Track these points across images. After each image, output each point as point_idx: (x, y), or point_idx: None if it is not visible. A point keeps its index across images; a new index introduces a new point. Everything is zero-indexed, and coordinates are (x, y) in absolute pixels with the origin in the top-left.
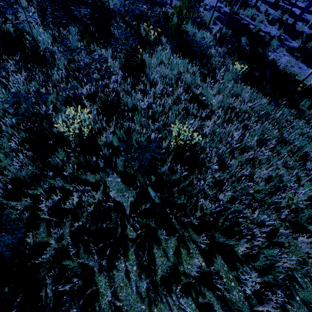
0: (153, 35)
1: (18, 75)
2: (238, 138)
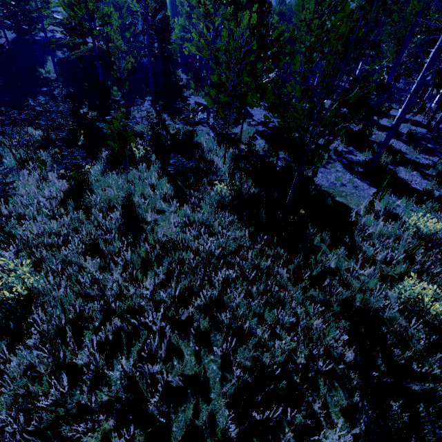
0: (142, 153)
1: None
2: (151, 291)
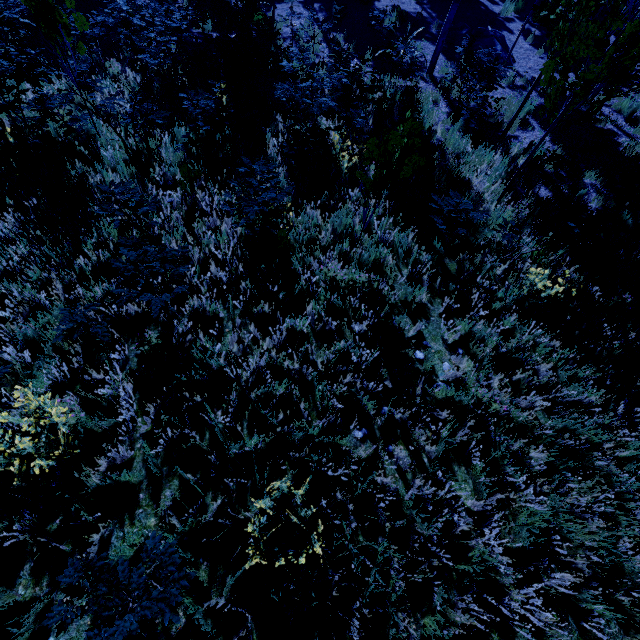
0: (350, 159)
1: (10, 250)
2: (474, 512)
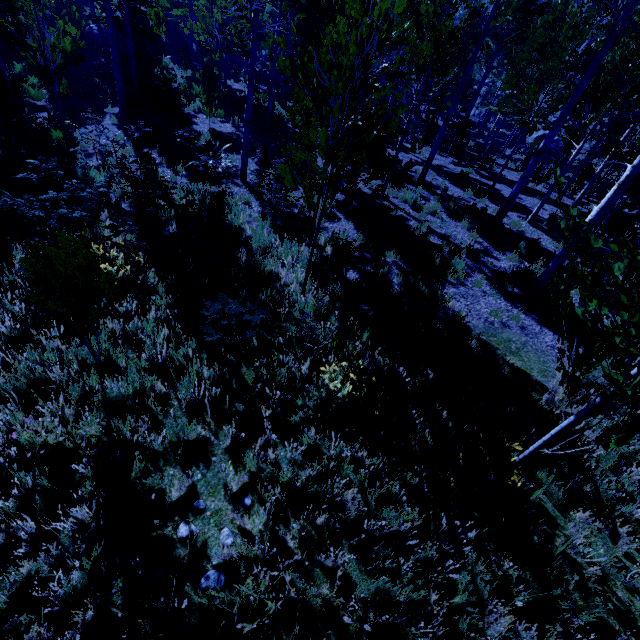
0: (122, 269)
1: None
2: None
